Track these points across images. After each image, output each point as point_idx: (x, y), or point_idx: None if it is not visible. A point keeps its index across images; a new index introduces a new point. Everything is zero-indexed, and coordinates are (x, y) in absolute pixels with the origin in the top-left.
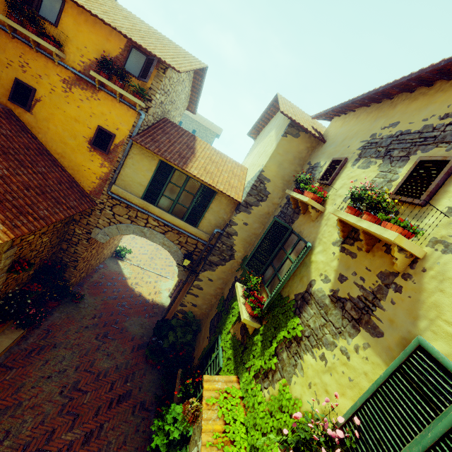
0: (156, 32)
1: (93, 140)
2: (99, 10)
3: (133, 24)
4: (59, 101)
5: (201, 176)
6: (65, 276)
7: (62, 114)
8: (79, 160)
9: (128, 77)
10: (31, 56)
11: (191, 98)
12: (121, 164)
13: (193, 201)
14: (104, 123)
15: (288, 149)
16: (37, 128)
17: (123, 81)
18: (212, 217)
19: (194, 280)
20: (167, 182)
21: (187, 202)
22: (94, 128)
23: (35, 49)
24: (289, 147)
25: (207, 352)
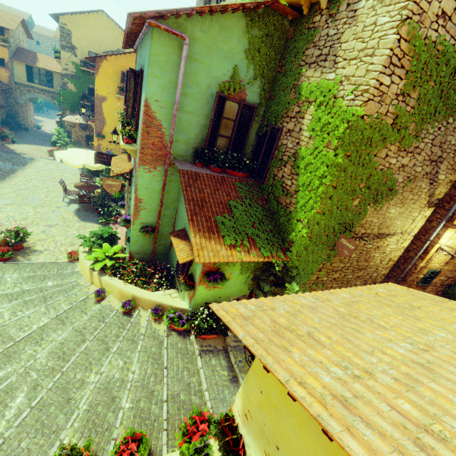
0: None
1: None
2: None
3: None
4: None
5: (43, 67)
6: (17, 122)
7: None
8: None
9: None
10: None
11: (26, 32)
12: (13, 70)
13: (46, 78)
14: None
15: None
16: None
17: None
18: (57, 83)
19: None
20: (33, 73)
21: (44, 79)
22: None
23: None
24: None
25: None
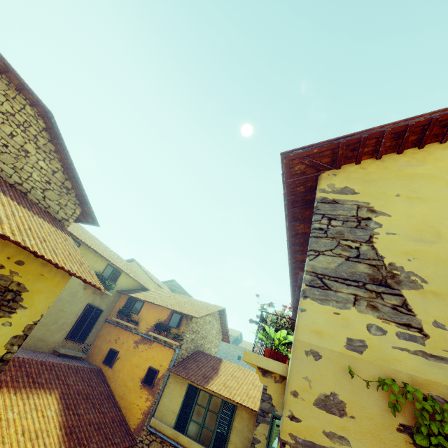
0: (192, 299)
1: (144, 378)
2: (160, 300)
3: (178, 300)
4: (130, 355)
5: (219, 391)
6: None
7: (129, 363)
8: (132, 399)
9: (169, 329)
10: (122, 333)
11: (223, 331)
12: (160, 394)
13: (217, 421)
14: (153, 364)
15: None
16: (112, 378)
17: (167, 332)
18: (237, 439)
19: None
20: (194, 404)
21: (212, 423)
22: (147, 369)
23: (125, 328)
24: None
25: None
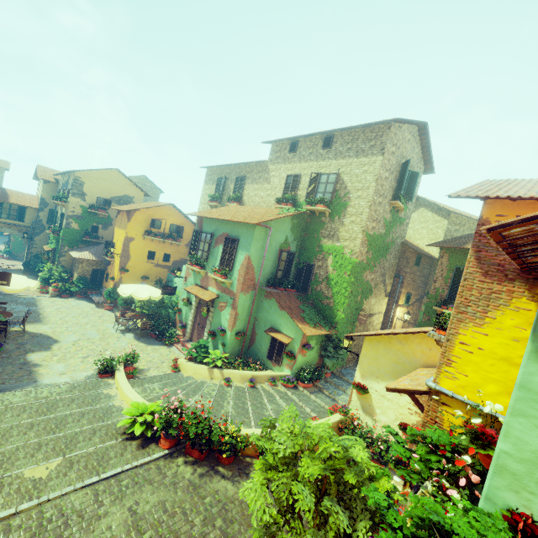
0: None
1: None
2: None
3: None
4: None
5: (17, 203)
6: None
7: None
8: None
9: None
10: None
11: None
12: None
13: (17, 213)
14: None
15: (48, 187)
16: None
17: None
18: (29, 217)
19: (33, 242)
20: (2, 208)
21: (15, 214)
22: None
23: None
24: (48, 187)
25: (47, 255)
